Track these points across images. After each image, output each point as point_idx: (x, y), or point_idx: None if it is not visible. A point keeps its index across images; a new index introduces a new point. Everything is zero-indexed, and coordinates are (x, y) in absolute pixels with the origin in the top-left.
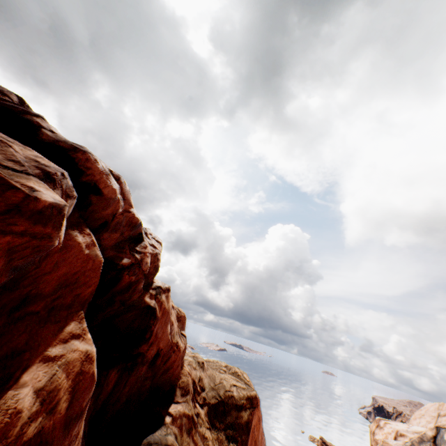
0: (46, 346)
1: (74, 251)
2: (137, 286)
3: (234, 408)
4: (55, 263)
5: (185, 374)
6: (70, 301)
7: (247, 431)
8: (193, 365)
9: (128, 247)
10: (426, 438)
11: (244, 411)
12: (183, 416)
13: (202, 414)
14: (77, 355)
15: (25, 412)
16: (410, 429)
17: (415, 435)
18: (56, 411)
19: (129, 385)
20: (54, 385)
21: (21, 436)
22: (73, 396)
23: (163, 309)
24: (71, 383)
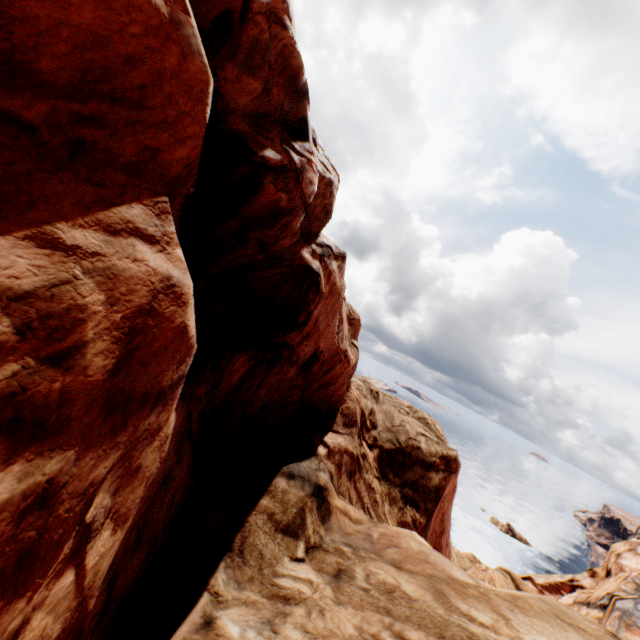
0: (52, 217)
1: None
2: (290, 221)
3: (419, 464)
4: None
5: (351, 399)
6: (131, 156)
7: (435, 498)
8: (363, 391)
9: (277, 134)
10: None
11: (435, 473)
12: (344, 453)
13: (370, 458)
14: (139, 271)
15: None
16: None
17: None
18: (71, 366)
19: (267, 388)
20: (63, 306)
21: None
22: (129, 353)
23: (331, 284)
24: (119, 323)
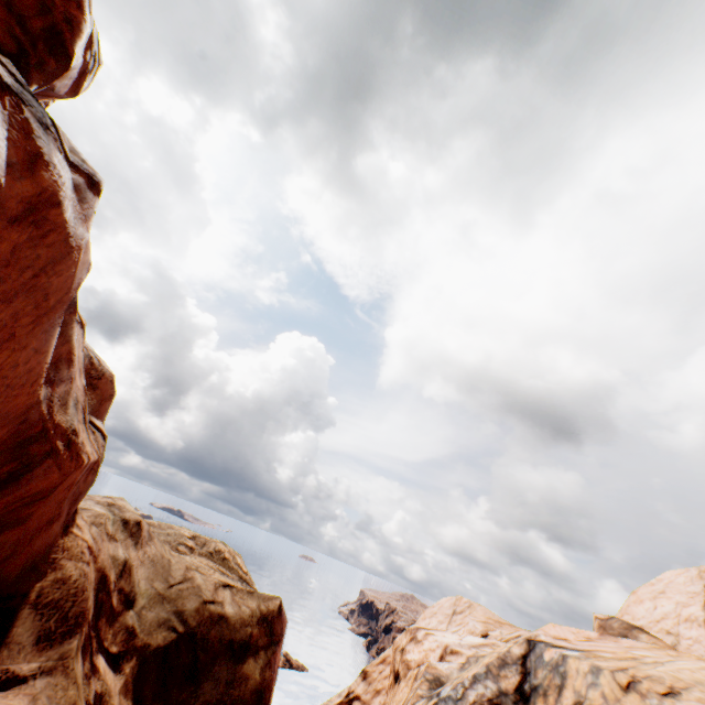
0: None
1: None
2: None
3: (225, 655)
4: None
5: (74, 553)
6: None
7: None
8: (108, 527)
9: None
10: (512, 659)
11: (254, 659)
12: None
13: (114, 697)
14: None
15: None
16: (465, 642)
17: (474, 650)
18: None
19: None
20: None
21: None
22: None
23: (42, 191)
24: None
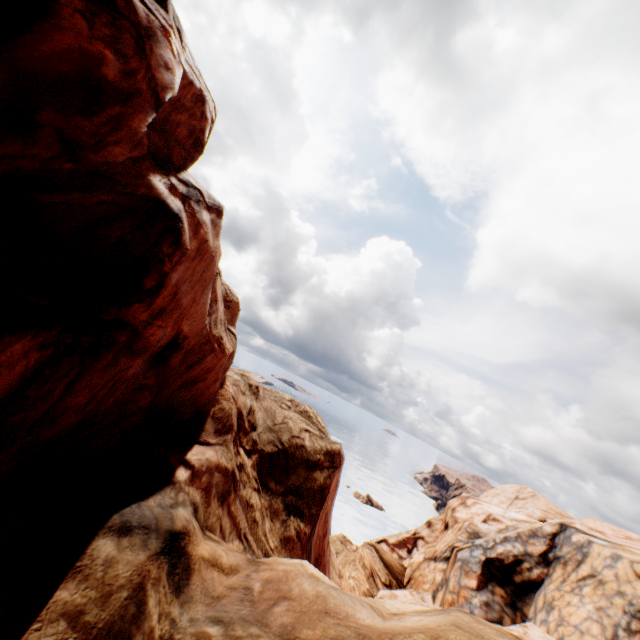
0: None
1: None
2: (127, 115)
3: (304, 465)
4: None
5: (226, 398)
6: None
7: (320, 501)
8: (241, 387)
9: None
10: (542, 534)
11: (320, 472)
12: (215, 470)
13: (248, 467)
14: None
15: None
16: (508, 515)
17: (514, 523)
18: None
19: (88, 393)
20: None
21: None
22: None
23: (201, 240)
24: None
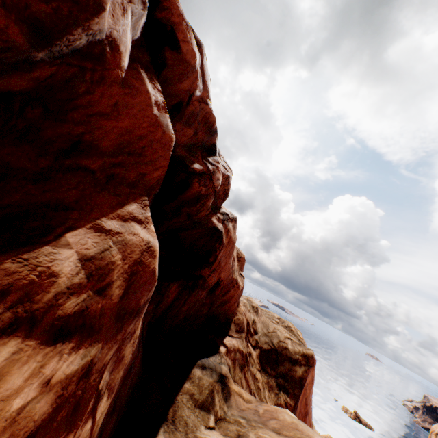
0: (100, 215)
1: (140, 100)
2: (206, 201)
3: (287, 360)
4: (114, 103)
5: (240, 312)
6: (132, 178)
7: (300, 386)
8: (247, 307)
9: (200, 154)
10: None
11: (299, 366)
12: (237, 351)
13: (253, 355)
14: (136, 240)
15: (62, 279)
16: None
17: None
18: (105, 295)
19: (188, 305)
20: (105, 262)
21: (55, 308)
22: (129, 286)
23: (229, 237)
24: (127, 269)
